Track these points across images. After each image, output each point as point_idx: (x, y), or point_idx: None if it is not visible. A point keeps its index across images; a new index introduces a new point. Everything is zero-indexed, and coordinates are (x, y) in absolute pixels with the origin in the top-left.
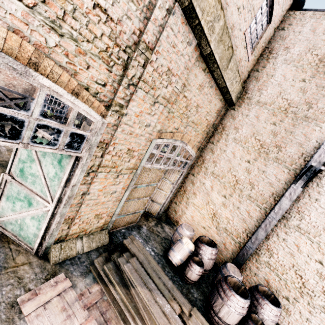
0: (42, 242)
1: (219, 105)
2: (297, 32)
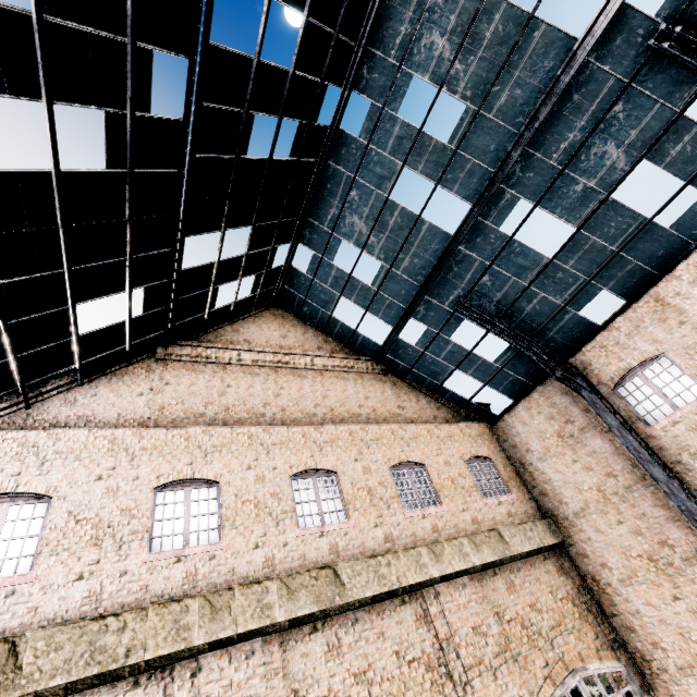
0: None
1: (551, 564)
2: (517, 434)
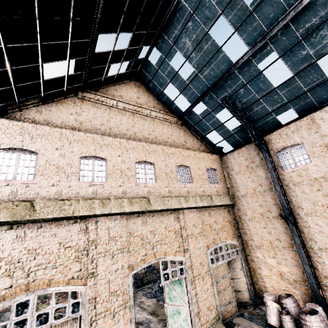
0: None
1: (226, 210)
2: (230, 162)
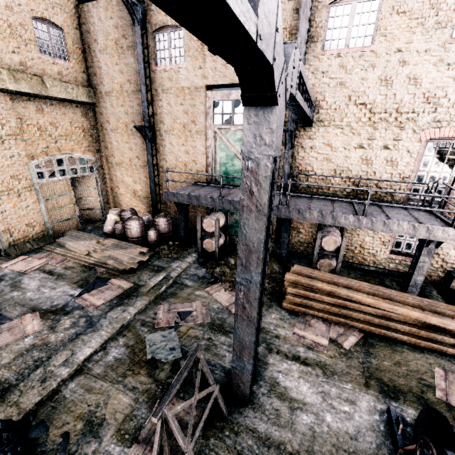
0: (0, 248)
1: (80, 111)
2: (93, 24)
